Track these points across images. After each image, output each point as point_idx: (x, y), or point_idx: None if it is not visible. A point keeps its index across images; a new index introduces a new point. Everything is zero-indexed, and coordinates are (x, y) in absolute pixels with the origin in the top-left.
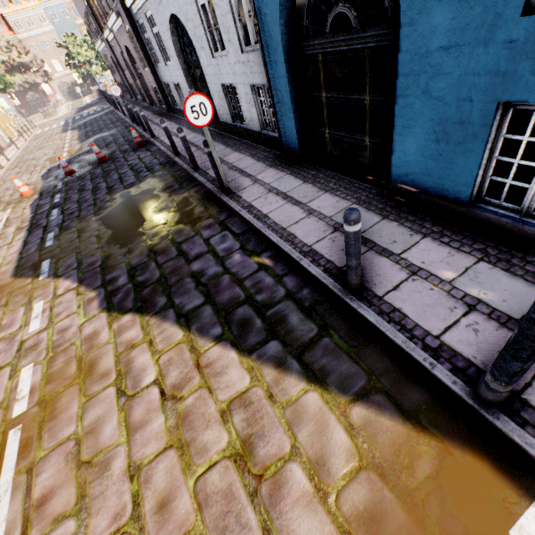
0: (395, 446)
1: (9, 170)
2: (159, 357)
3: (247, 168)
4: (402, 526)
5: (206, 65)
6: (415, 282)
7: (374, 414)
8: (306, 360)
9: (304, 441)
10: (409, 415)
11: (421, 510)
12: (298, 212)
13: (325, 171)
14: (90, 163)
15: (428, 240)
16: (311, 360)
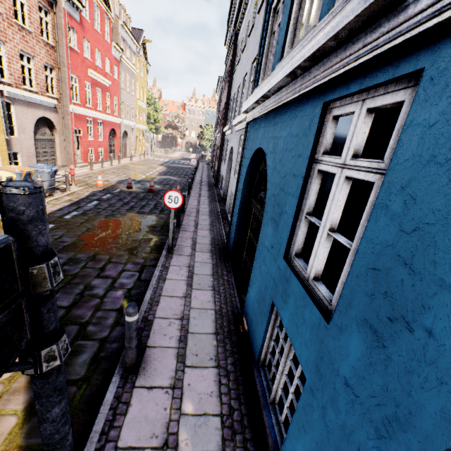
0: None
1: (113, 168)
2: None
3: (199, 244)
4: None
5: (231, 177)
6: (164, 394)
7: None
8: None
9: None
10: None
11: None
12: (181, 290)
13: (231, 277)
14: (145, 188)
15: (215, 371)
16: None
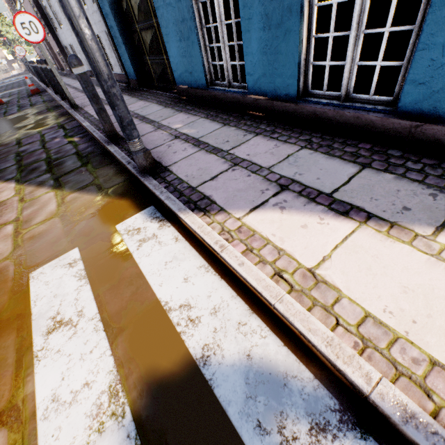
0: (83, 205)
1: None
2: None
3: (101, 95)
4: (56, 236)
5: None
6: (155, 132)
7: (82, 194)
8: (60, 179)
9: (26, 214)
10: (103, 191)
11: (74, 228)
12: None
13: (151, 91)
14: None
15: (182, 113)
16: (64, 179)
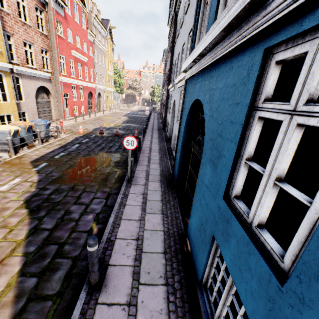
0: None
1: (91, 119)
2: (2, 241)
3: (151, 175)
4: None
5: (175, 123)
6: (121, 311)
7: None
8: (28, 306)
9: None
10: None
11: None
12: (137, 214)
13: (176, 202)
14: (113, 133)
15: (164, 288)
16: (29, 309)
